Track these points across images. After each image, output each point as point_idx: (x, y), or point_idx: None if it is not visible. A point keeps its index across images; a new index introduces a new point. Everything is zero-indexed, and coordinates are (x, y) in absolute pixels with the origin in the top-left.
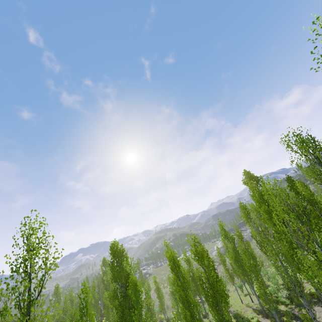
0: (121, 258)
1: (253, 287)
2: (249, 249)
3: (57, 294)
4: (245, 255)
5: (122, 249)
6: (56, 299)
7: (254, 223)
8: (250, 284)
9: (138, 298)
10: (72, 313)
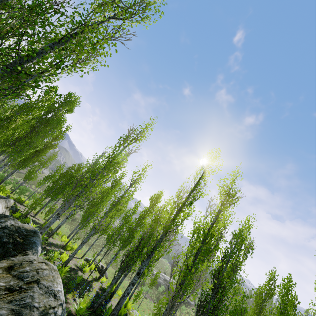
0: None
1: None
2: None
3: None
4: None
5: None
6: None
7: None
8: None
9: None
10: None
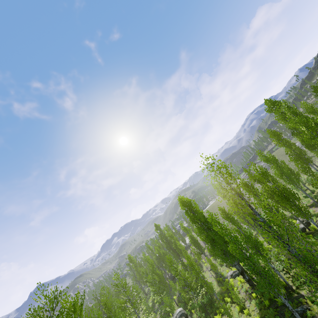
0: (191, 206)
1: (302, 189)
2: (285, 166)
3: (132, 261)
4: (298, 162)
5: (188, 199)
6: (133, 264)
7: (286, 142)
8: (299, 188)
9: (233, 218)
10: (168, 258)
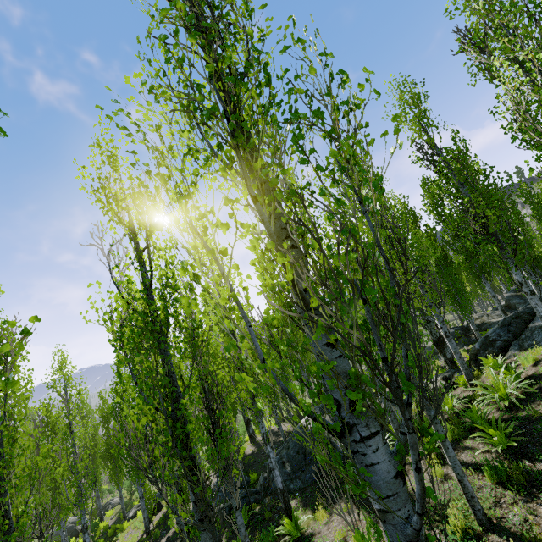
0: None
1: None
2: None
3: None
4: None
5: None
6: None
7: None
8: None
9: None
10: None
